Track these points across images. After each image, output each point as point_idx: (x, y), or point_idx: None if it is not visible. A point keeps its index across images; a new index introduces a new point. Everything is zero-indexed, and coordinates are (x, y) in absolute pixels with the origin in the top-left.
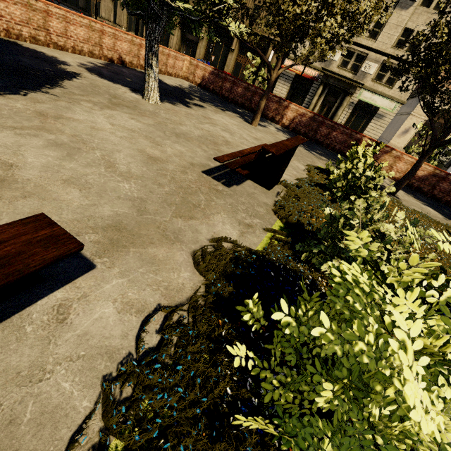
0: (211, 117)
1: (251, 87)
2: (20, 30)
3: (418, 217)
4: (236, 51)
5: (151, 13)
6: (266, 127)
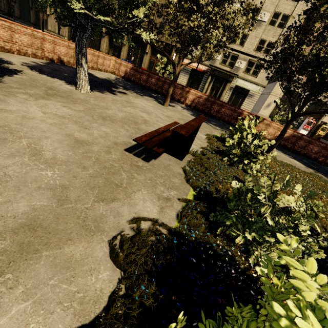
0: (132, 101)
1: (161, 78)
2: None
3: (291, 169)
4: (149, 54)
5: (79, 24)
6: (175, 106)
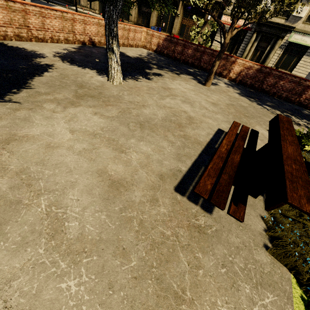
0: (170, 86)
1: (200, 48)
2: (5, 31)
3: None
4: (181, 15)
5: None
6: (217, 84)
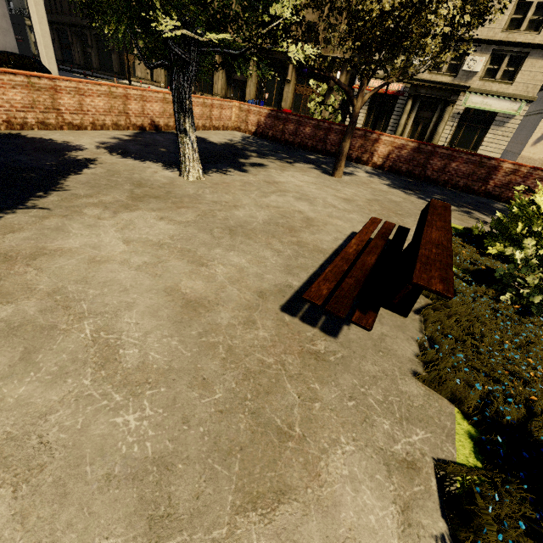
0: (277, 179)
1: (322, 124)
2: (24, 118)
3: None
4: (293, 81)
5: (174, 58)
6: (353, 174)
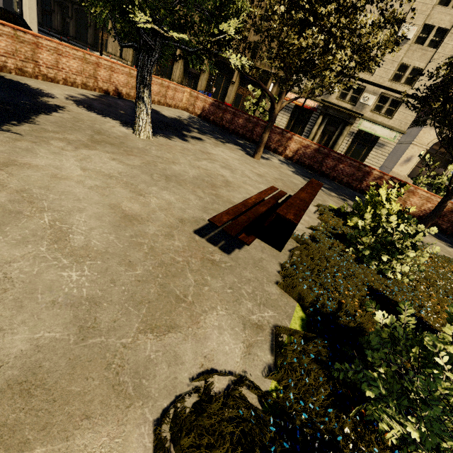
0: (210, 151)
1: (252, 119)
2: (5, 62)
3: None
4: (237, 83)
5: (143, 43)
6: (269, 159)
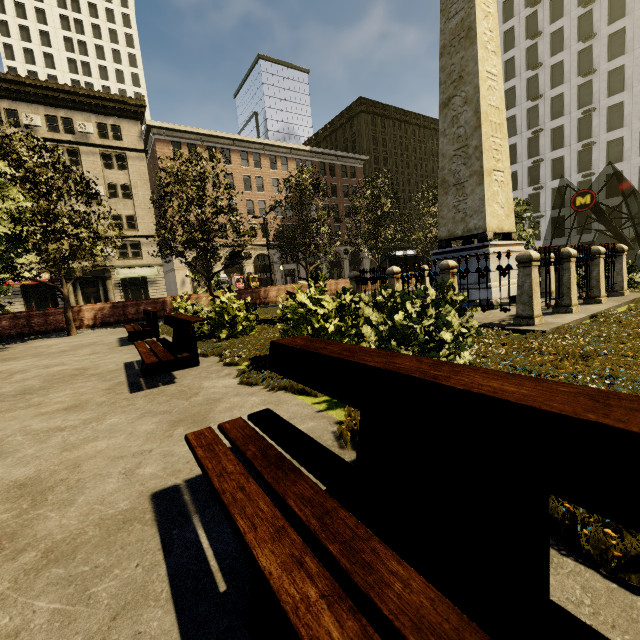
0: (37, 345)
1: (20, 314)
2: None
3: None
4: None
5: None
6: (81, 332)
